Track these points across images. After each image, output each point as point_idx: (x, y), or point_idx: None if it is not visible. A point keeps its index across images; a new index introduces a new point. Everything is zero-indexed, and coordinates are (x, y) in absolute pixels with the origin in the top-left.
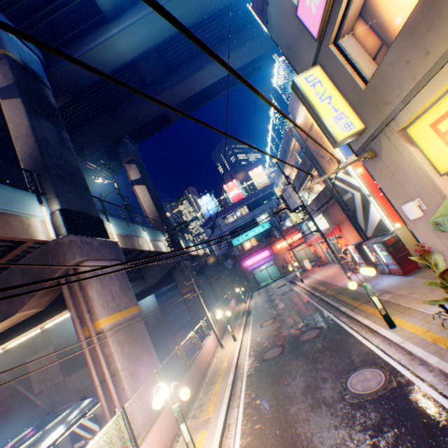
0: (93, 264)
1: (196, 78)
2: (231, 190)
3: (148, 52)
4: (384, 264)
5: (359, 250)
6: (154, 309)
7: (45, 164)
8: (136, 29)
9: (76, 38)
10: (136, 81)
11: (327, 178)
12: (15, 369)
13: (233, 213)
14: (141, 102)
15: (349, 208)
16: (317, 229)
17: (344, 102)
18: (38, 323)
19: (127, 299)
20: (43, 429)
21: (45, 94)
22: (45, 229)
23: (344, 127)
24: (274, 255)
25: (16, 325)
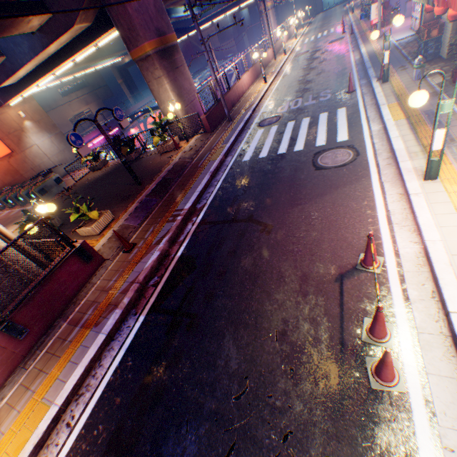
0: None
1: None
2: None
3: None
4: None
5: None
6: (248, 19)
7: None
8: None
9: None
10: None
11: None
12: (196, 39)
13: None
14: None
15: None
16: None
17: None
18: (242, 4)
19: None
20: (224, 59)
21: None
22: None
23: None
24: None
25: (233, 4)
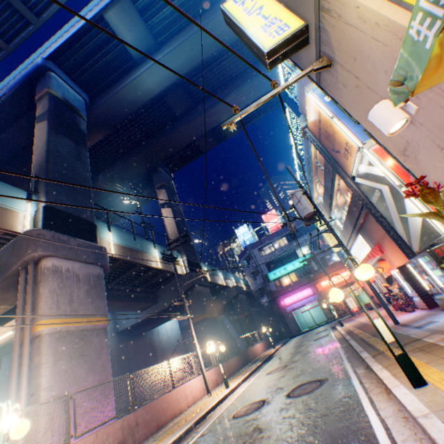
0: (58, 262)
1: (221, 106)
2: (269, 220)
3: (173, 86)
4: (443, 292)
5: (406, 275)
6: (175, 341)
7: (46, 169)
8: (160, 67)
9: (115, 82)
10: (167, 115)
11: (256, 107)
12: None
13: (270, 243)
14: (170, 132)
15: (382, 213)
16: (339, 244)
17: (279, 6)
18: (6, 322)
19: (92, 307)
20: None
21: (77, 122)
22: (22, 222)
23: (276, 32)
24: (318, 295)
25: None
